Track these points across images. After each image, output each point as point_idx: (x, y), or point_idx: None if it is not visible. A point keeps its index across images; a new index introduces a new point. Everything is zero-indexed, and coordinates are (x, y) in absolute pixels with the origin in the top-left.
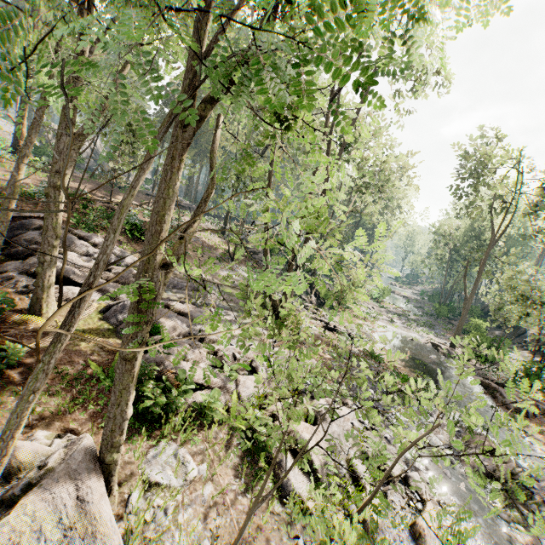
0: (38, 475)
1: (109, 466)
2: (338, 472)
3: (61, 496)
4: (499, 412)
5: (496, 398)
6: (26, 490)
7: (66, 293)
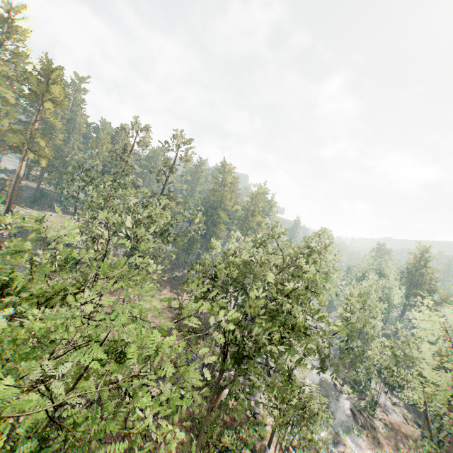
0: (263, 449)
1: (269, 447)
2: (300, 450)
3: (267, 452)
4: (354, 426)
5: (355, 418)
6: (264, 451)
7: (226, 392)
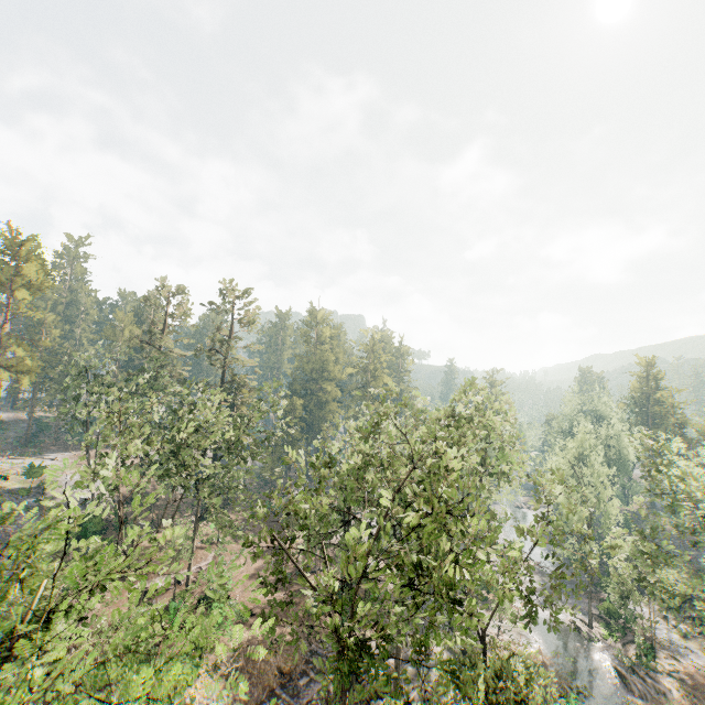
0: None
1: None
2: None
3: None
4: (628, 700)
5: (626, 684)
6: None
7: None
